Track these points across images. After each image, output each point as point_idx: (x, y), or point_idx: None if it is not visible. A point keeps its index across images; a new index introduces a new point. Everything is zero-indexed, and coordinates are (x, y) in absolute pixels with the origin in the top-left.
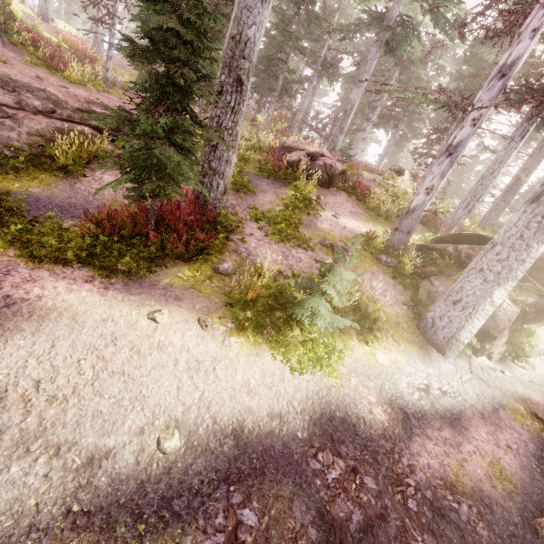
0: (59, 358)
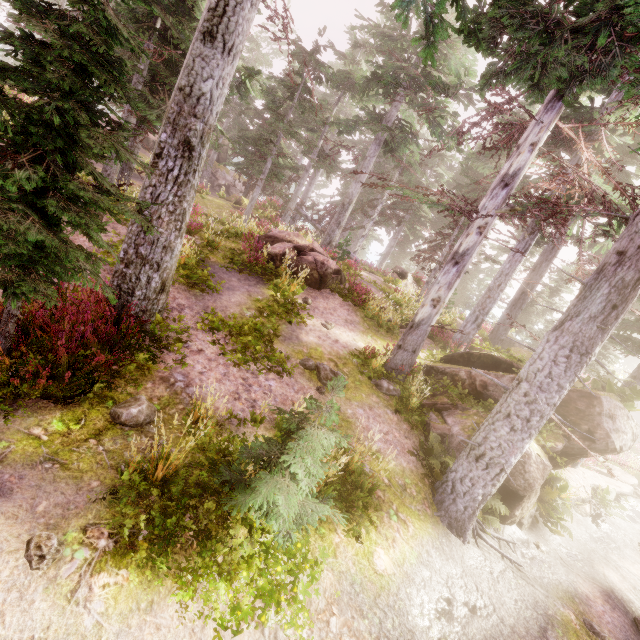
0: None
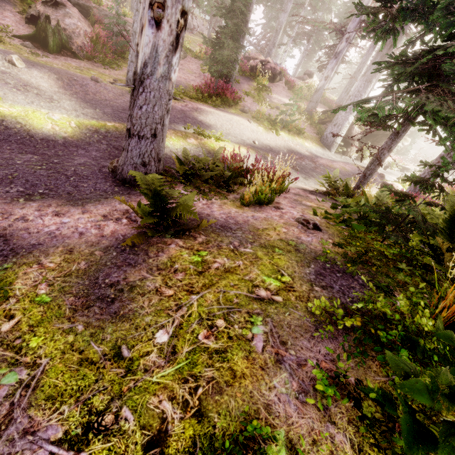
0: (221, 121)
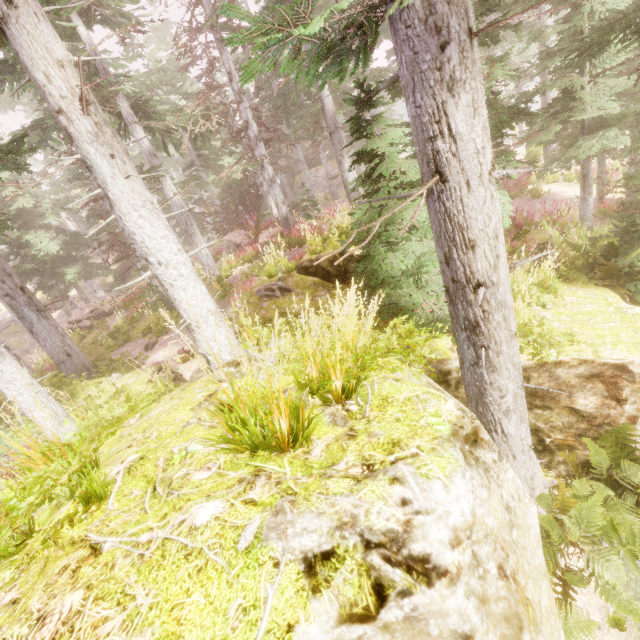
0: None
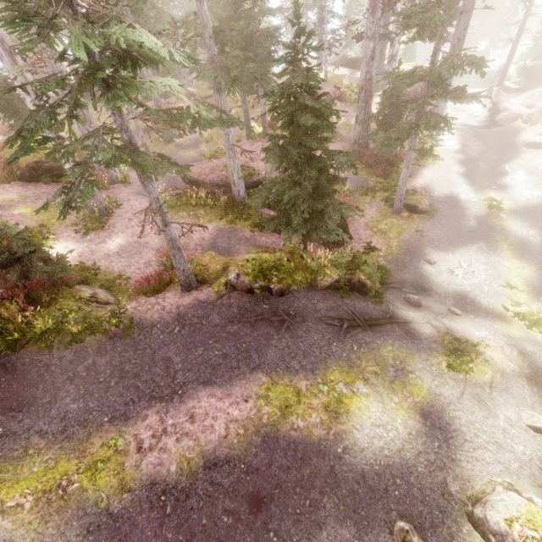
0: (440, 185)
